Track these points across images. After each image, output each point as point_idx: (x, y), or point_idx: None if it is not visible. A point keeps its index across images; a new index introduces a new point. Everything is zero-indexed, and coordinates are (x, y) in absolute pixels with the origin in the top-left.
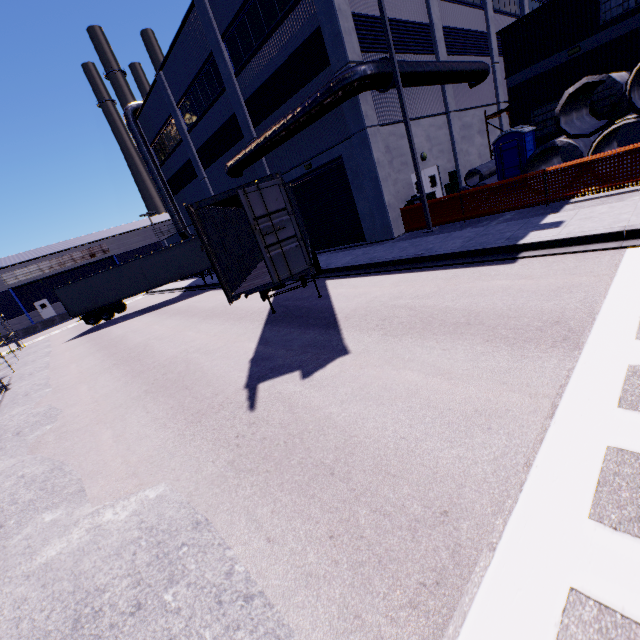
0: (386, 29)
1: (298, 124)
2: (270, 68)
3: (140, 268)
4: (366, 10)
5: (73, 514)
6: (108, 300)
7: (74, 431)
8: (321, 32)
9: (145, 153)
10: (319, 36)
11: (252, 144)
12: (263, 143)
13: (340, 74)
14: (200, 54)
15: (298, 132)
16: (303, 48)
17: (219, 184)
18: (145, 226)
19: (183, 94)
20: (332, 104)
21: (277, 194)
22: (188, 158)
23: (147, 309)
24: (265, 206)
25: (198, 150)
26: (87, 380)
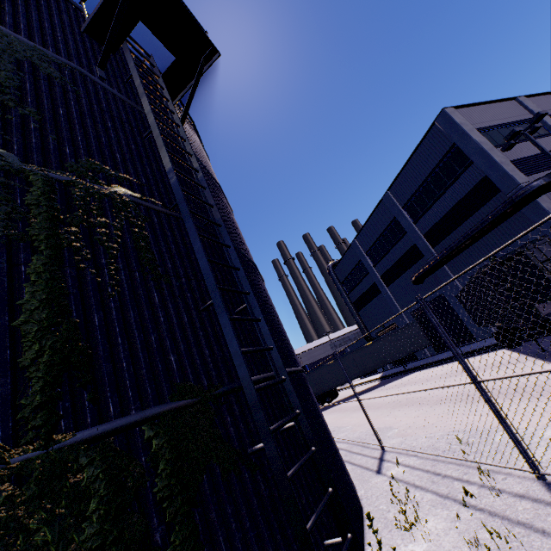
0: (550, 156)
1: (482, 232)
2: (444, 210)
3: (352, 359)
4: (516, 157)
5: (528, 429)
6: (330, 386)
7: (429, 424)
8: (487, 178)
9: (340, 287)
10: (485, 181)
11: (437, 256)
12: (448, 253)
13: (518, 191)
14: (385, 221)
15: (481, 237)
16: (472, 191)
17: (401, 293)
18: (324, 342)
19: (370, 246)
20: (514, 210)
21: (548, 247)
22: (372, 283)
23: (358, 393)
24: (543, 255)
25: (381, 275)
26: (380, 416)
